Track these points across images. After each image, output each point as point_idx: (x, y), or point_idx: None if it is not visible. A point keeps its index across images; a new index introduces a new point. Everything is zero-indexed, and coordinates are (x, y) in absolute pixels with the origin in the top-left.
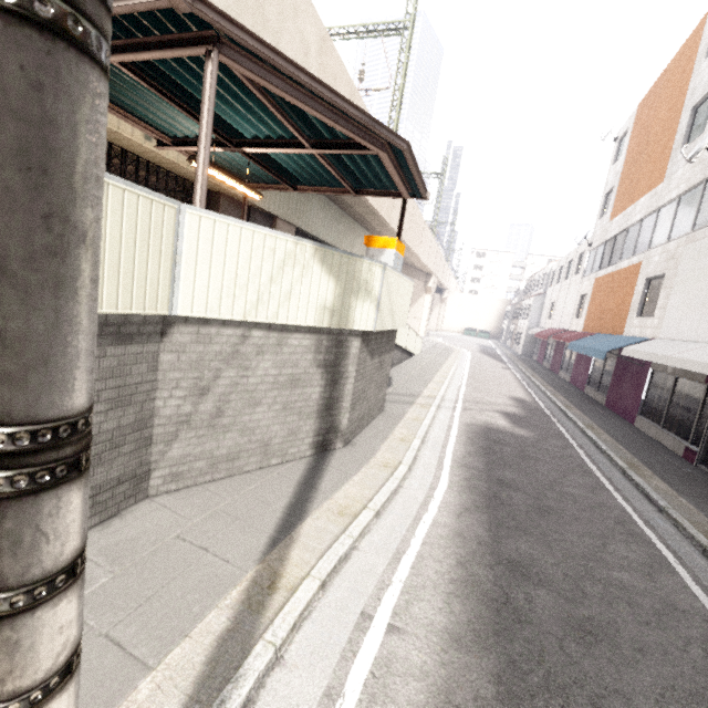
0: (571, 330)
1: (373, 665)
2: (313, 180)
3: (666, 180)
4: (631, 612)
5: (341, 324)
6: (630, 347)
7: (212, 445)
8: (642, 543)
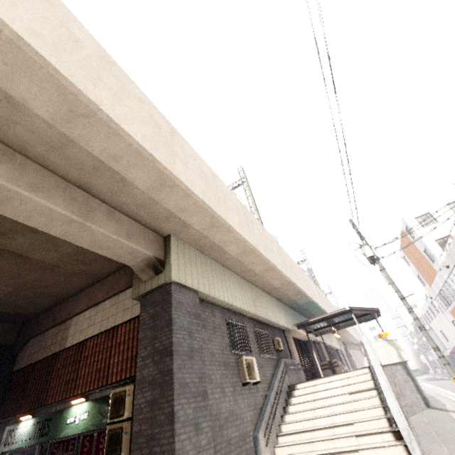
0: None
1: None
2: (345, 325)
3: (437, 272)
4: None
5: (402, 360)
6: None
7: (406, 402)
8: None
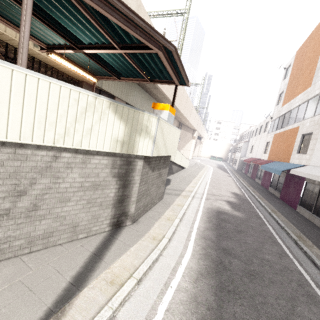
0: (261, 159)
1: None
2: (128, 74)
3: (312, 86)
4: None
5: (129, 151)
6: (294, 169)
7: (30, 228)
8: (317, 304)
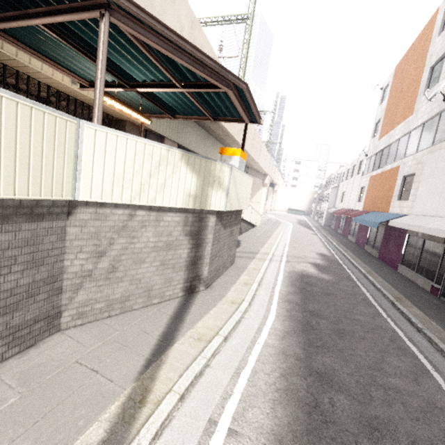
0: (355, 209)
1: None
2: (186, 111)
3: (414, 113)
4: (404, 410)
5: (201, 206)
6: (393, 220)
7: (109, 291)
8: (408, 355)
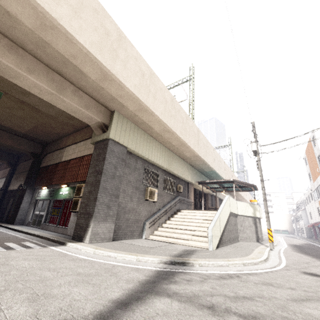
0: (319, 221)
1: (283, 249)
2: (232, 190)
3: None
4: None
5: (255, 216)
6: None
7: (243, 235)
8: None
